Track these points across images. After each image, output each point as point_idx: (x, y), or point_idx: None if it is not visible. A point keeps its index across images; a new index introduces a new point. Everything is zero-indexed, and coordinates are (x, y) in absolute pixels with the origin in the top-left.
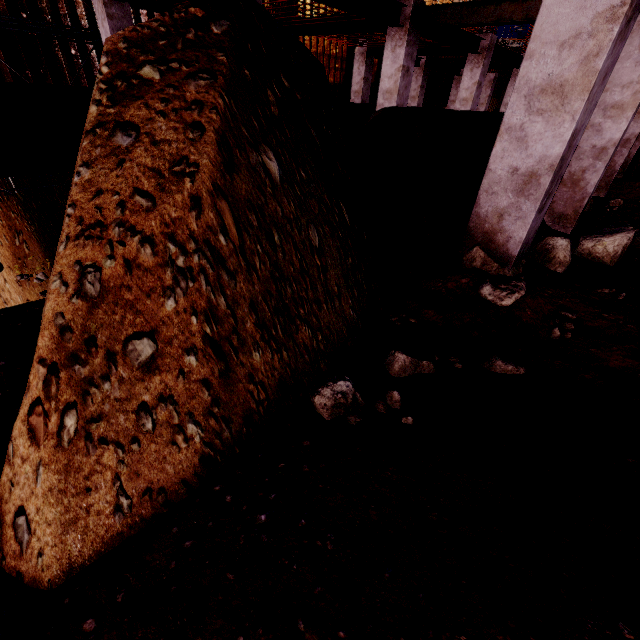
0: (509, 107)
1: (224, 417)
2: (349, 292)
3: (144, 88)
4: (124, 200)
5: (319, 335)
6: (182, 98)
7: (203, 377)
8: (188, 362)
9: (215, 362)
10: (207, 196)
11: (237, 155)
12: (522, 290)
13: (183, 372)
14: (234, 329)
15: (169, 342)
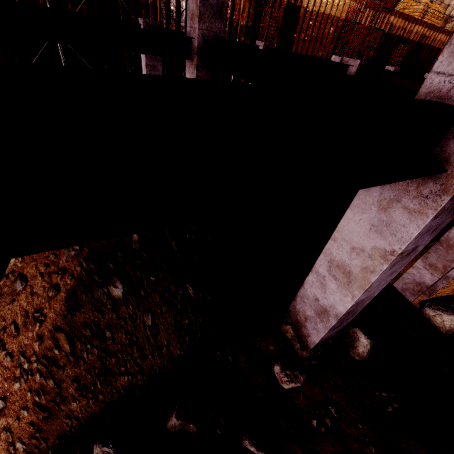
0: (319, 260)
1: (43, 437)
2: (180, 340)
3: (39, 254)
4: (7, 325)
5: (139, 376)
6: (57, 264)
7: (31, 421)
8: (23, 413)
9: (40, 413)
10: (48, 333)
11: (83, 298)
12: (298, 383)
13: (19, 418)
14: (58, 394)
15: (14, 403)
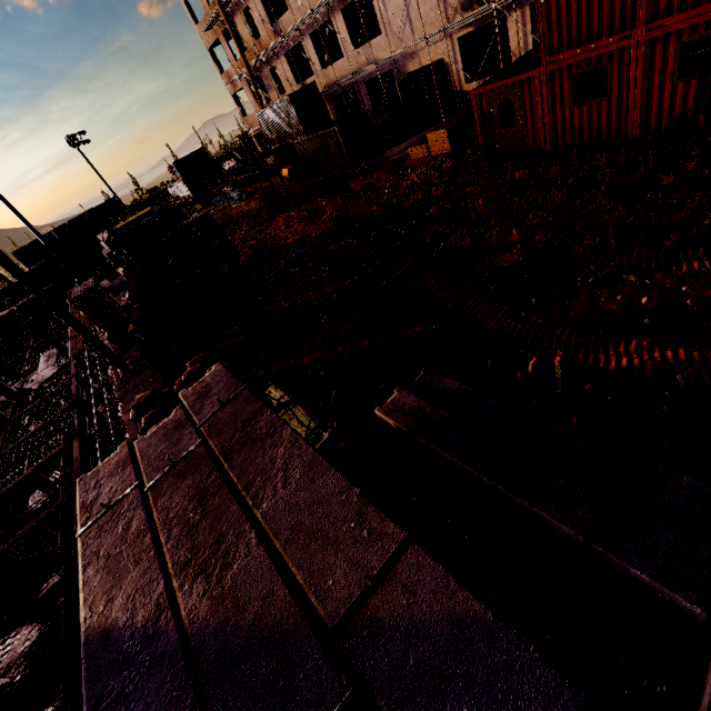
0: None
1: None
2: None
3: None
4: None
5: None
6: None
7: None
8: None
9: None
10: None
11: None
12: None
13: None
14: None
15: None
